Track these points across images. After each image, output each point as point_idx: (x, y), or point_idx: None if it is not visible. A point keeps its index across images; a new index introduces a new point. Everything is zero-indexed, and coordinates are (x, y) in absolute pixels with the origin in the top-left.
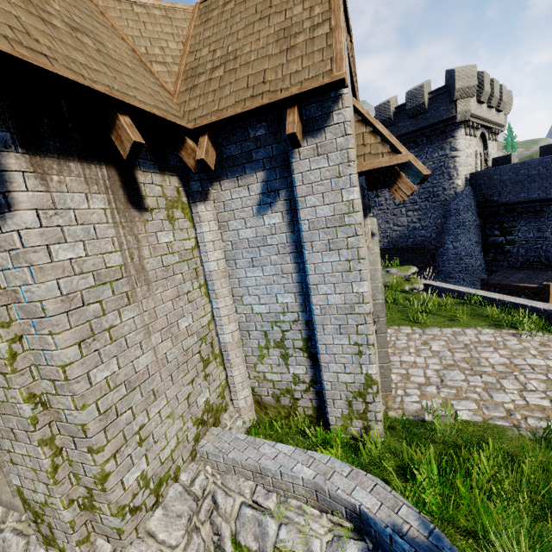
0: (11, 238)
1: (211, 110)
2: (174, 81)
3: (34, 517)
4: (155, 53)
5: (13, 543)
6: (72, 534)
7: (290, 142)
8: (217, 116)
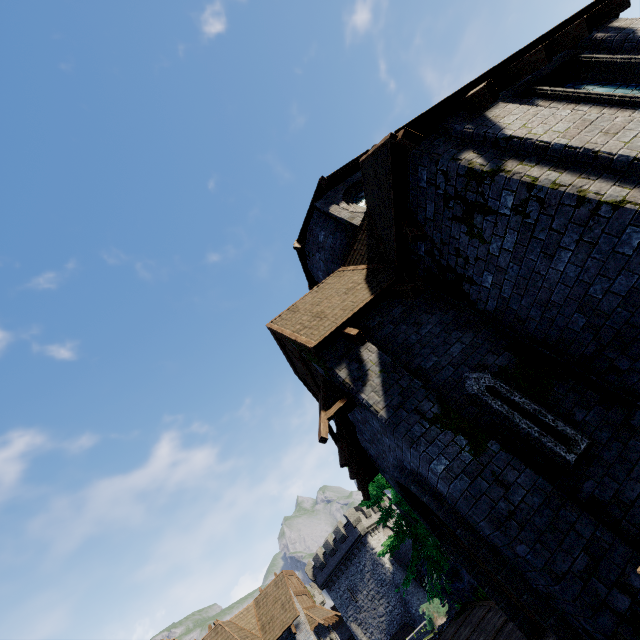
0: None
1: (274, 636)
2: (259, 632)
3: None
4: (251, 626)
5: None
6: None
7: (294, 634)
8: (277, 637)
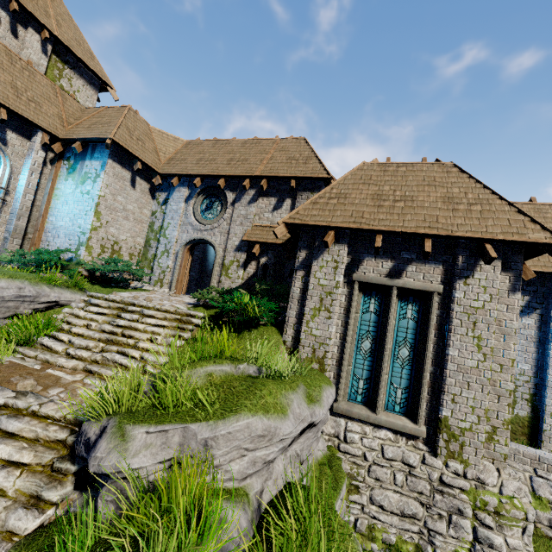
0: (513, 301)
1: None
2: None
3: (447, 438)
4: None
5: (411, 455)
6: (482, 450)
7: None
8: None
